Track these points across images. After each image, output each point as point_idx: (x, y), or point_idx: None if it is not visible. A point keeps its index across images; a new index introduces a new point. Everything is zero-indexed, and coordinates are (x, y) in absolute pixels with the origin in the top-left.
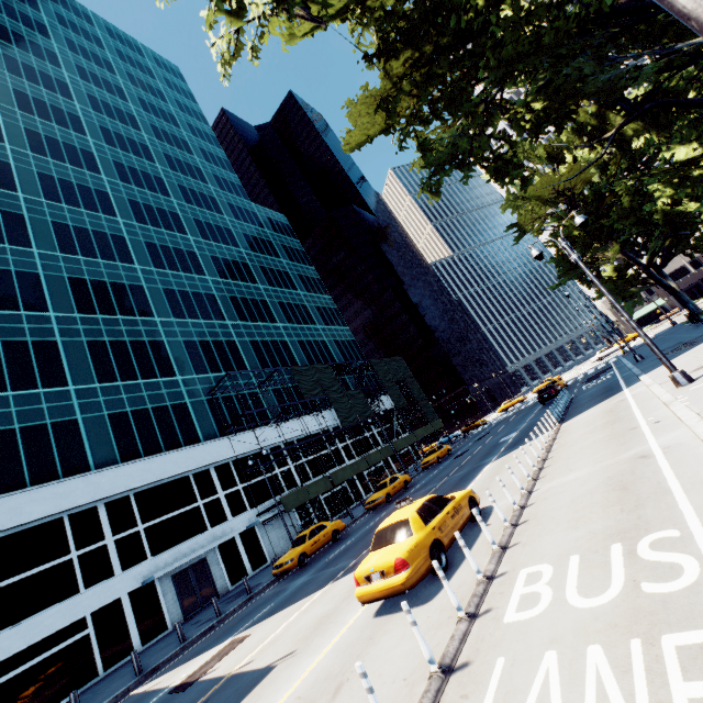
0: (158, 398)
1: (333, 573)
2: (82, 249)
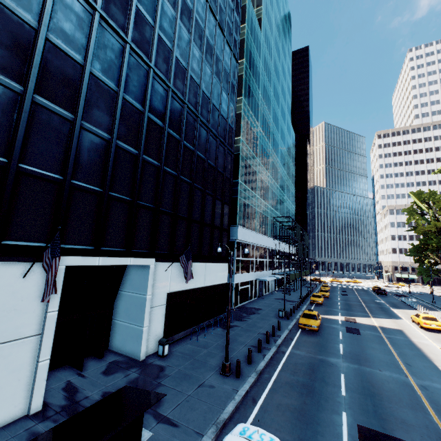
0: (265, 211)
1: (364, 315)
2: (264, 130)
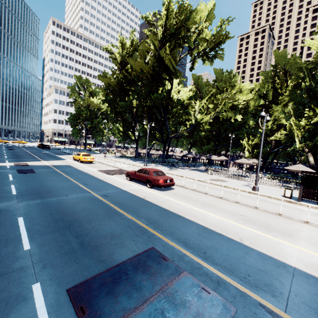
0: None
1: (35, 160)
2: None
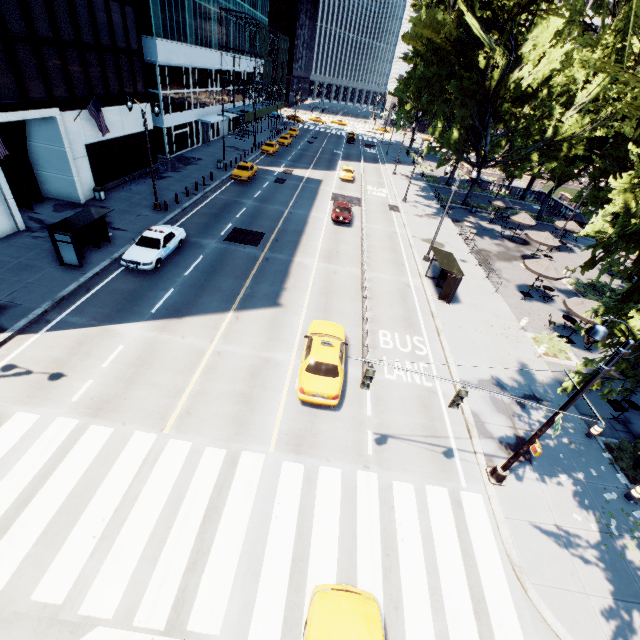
0: None
1: (306, 167)
2: None
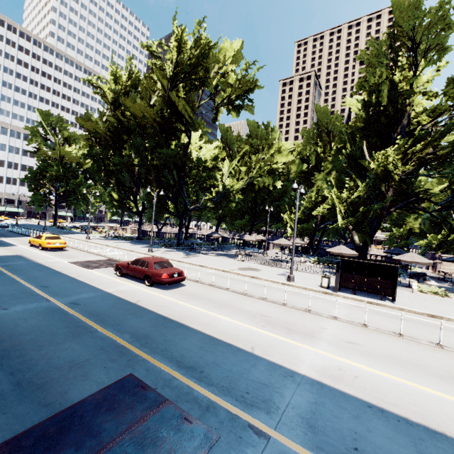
0: None
1: None
2: None
